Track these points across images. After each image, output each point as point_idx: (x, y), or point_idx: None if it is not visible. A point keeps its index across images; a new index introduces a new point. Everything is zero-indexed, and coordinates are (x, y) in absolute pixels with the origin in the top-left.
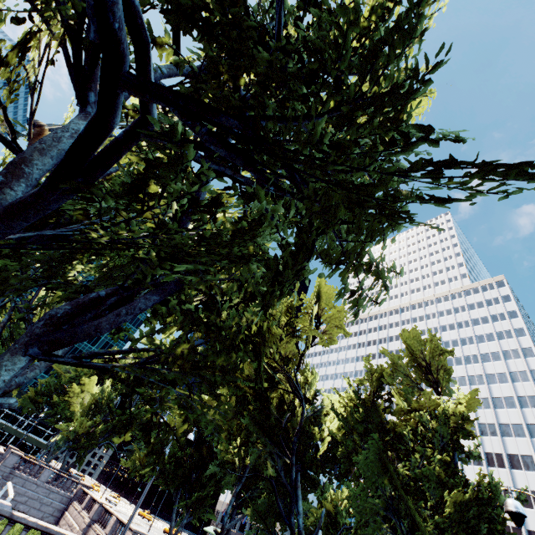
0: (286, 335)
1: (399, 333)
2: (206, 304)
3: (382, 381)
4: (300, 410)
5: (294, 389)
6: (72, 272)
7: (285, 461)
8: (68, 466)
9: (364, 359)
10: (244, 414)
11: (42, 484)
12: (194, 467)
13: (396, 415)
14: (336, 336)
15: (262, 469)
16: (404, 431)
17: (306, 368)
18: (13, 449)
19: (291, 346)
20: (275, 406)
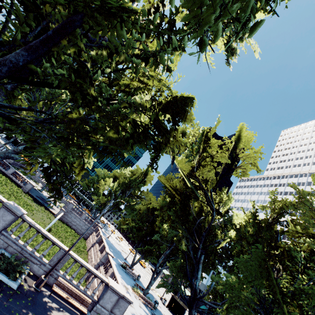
0: (202, 160)
1: (311, 176)
2: (76, 72)
3: (284, 211)
4: (211, 217)
5: (209, 202)
6: (62, 96)
7: (195, 245)
8: (96, 217)
9: (271, 192)
10: (171, 209)
11: (82, 220)
12: (148, 234)
13: (289, 236)
14: (248, 171)
15: (177, 244)
16: (294, 252)
17: (222, 192)
18: (74, 202)
19: (211, 173)
20: (197, 212)
